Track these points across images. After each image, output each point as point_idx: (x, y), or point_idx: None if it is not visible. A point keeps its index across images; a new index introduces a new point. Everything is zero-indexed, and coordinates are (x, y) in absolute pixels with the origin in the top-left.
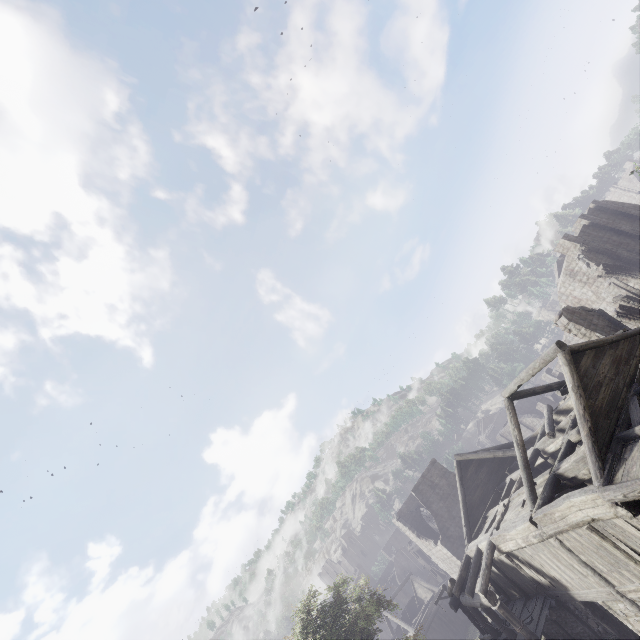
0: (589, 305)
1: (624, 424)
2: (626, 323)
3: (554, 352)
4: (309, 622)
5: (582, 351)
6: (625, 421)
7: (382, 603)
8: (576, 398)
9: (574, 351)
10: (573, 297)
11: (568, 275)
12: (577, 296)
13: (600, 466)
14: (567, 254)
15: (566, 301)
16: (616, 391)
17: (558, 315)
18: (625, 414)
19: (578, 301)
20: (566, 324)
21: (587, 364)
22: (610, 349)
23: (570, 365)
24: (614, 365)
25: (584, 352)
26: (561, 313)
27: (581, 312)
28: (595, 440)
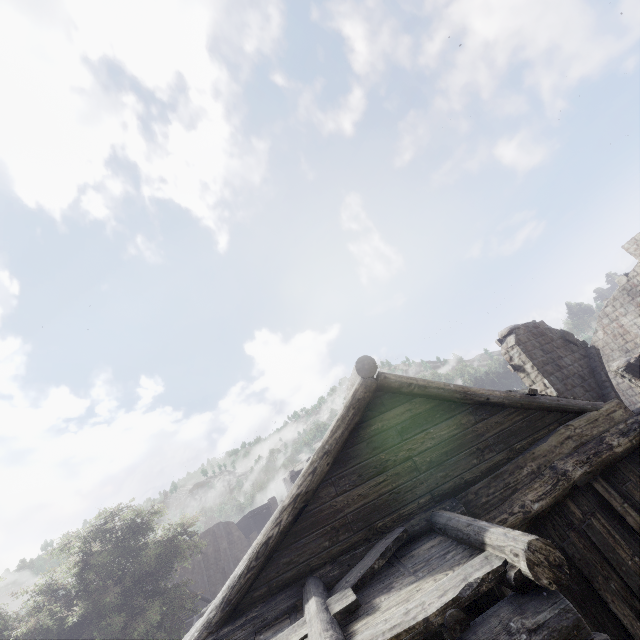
0: (636, 344)
1: (344, 567)
2: (637, 386)
3: (355, 374)
4: (97, 531)
5: (408, 394)
6: (352, 562)
7: (174, 551)
8: (304, 472)
9: (388, 388)
10: (619, 325)
11: (626, 291)
12: (625, 325)
13: (212, 622)
14: (639, 258)
15: (606, 327)
16: (401, 495)
17: (509, 329)
18: (368, 548)
19: (623, 333)
20: (510, 347)
21: (395, 421)
22: (470, 414)
23: (350, 409)
24: (448, 446)
25: (411, 397)
26: (515, 327)
27: (556, 339)
28: (254, 567)
